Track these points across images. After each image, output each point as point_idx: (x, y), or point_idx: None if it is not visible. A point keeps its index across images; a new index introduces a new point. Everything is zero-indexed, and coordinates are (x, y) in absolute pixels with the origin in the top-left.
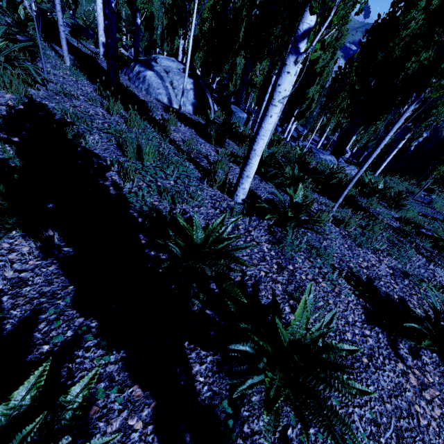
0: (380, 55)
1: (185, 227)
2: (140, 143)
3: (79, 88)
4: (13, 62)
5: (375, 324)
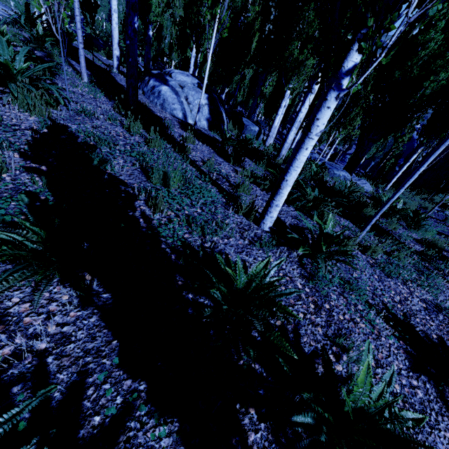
0: (397, 73)
1: (232, 276)
2: (166, 170)
3: (98, 106)
4: (36, 83)
5: (420, 371)
